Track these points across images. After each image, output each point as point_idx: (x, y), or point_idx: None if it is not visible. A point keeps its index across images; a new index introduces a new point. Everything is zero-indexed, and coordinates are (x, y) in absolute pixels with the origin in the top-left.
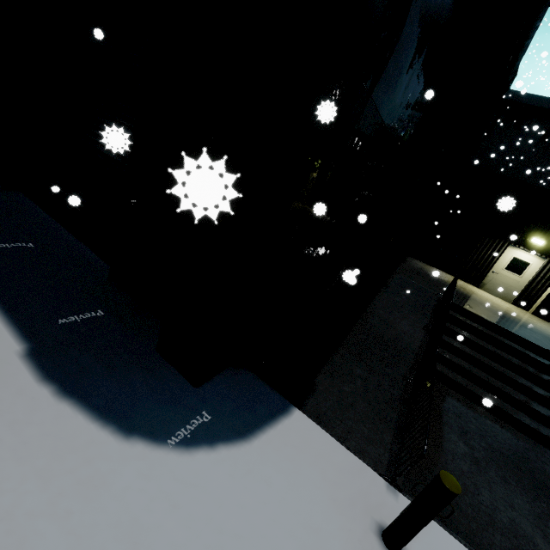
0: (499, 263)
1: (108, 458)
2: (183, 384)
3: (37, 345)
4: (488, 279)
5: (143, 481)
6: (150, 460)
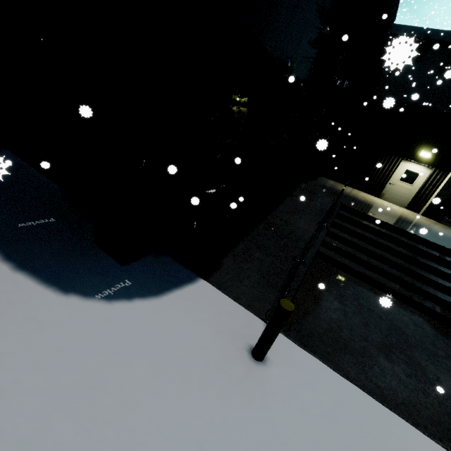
0: (395, 176)
1: (49, 305)
2: (113, 263)
3: (0, 240)
4: (386, 190)
5: (73, 318)
6: (80, 306)
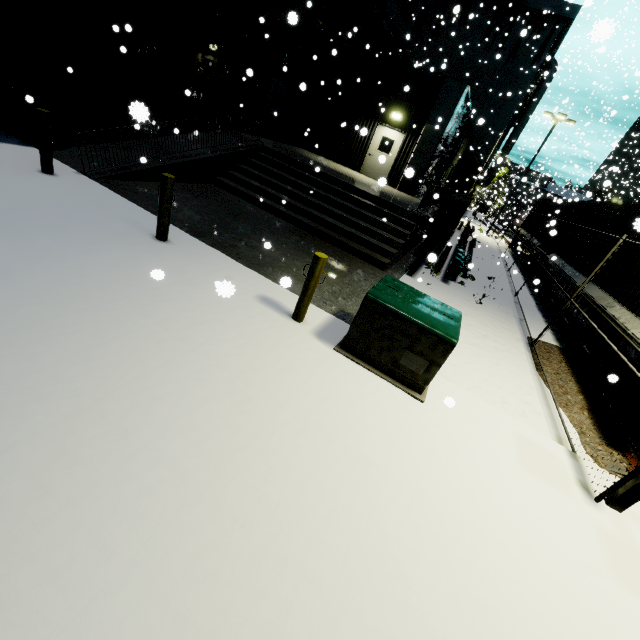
0: (373, 145)
1: None
2: None
3: None
4: (367, 163)
5: None
6: None
